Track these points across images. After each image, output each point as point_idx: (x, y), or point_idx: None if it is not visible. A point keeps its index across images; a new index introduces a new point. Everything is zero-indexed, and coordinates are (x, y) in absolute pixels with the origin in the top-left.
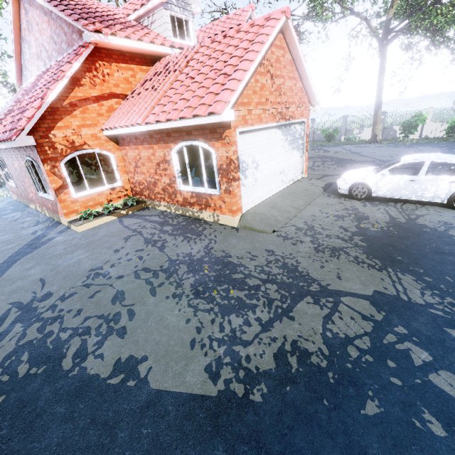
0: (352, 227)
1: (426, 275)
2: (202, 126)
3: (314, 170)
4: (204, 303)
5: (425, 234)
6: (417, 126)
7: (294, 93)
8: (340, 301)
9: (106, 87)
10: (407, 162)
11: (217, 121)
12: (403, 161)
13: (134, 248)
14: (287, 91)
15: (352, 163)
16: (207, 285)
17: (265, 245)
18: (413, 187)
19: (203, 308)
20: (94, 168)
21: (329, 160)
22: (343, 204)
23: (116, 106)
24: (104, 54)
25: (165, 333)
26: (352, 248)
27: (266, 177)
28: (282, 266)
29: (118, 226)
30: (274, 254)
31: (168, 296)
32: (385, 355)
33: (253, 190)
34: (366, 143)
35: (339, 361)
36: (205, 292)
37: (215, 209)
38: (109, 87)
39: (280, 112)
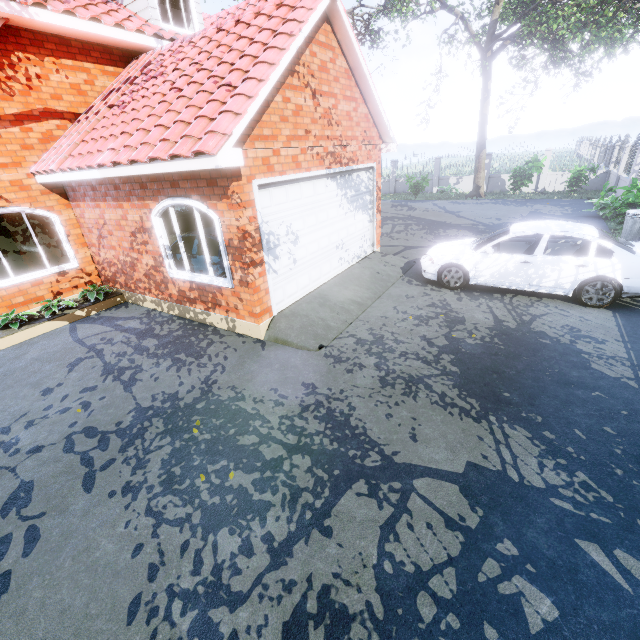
0: (439, 337)
1: (547, 427)
2: (194, 174)
3: (393, 239)
4: (177, 505)
5: (544, 349)
6: (532, 176)
7: (355, 123)
8: (412, 487)
9: (35, 99)
10: (519, 234)
11: (211, 167)
12: (513, 232)
13: (80, 385)
14: (342, 119)
15: (445, 229)
16: (190, 462)
17: (303, 374)
18: (527, 272)
19: (173, 517)
20: (22, 240)
21: (415, 223)
22: (428, 296)
23: (59, 132)
24: (28, 40)
25: (85, 583)
26: (437, 377)
27: (313, 255)
28: (325, 416)
29: (65, 340)
30: (316, 393)
31: (114, 490)
32: (481, 610)
33: (291, 278)
34: (466, 198)
35: (400, 633)
36: (183, 478)
37: (229, 310)
38: (41, 99)
39: (332, 153)
